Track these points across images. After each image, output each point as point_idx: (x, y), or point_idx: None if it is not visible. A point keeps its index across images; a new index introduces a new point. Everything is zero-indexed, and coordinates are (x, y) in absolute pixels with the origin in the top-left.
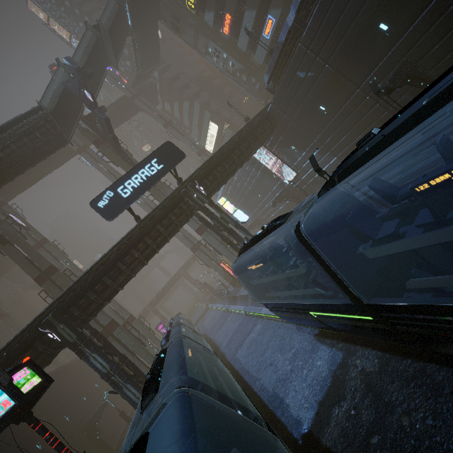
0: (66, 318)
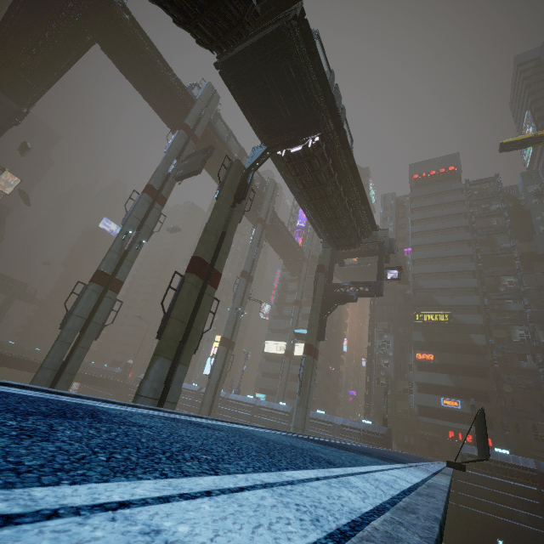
0: None
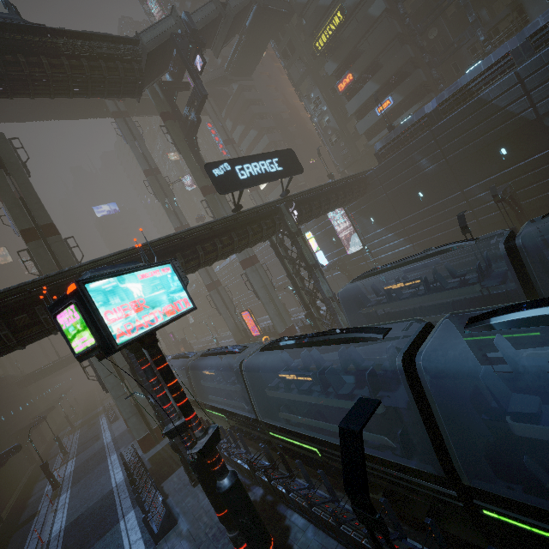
0: None
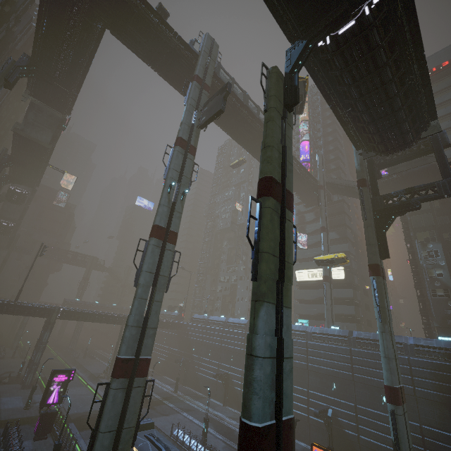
0: None
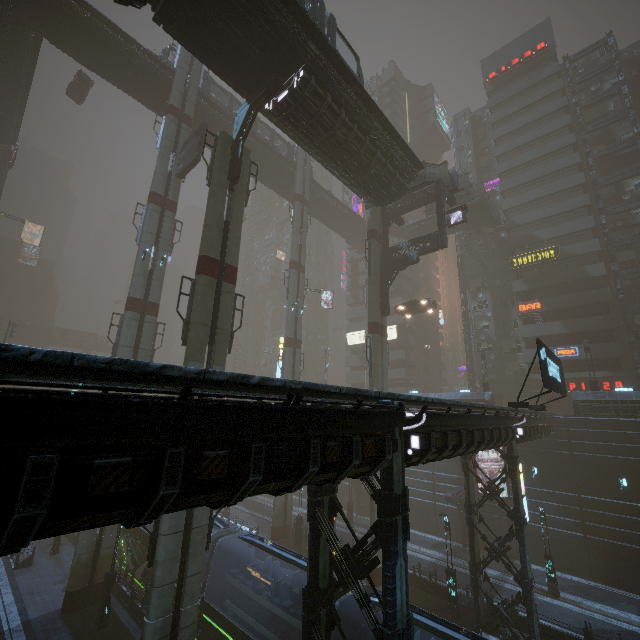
0: (420, 439)
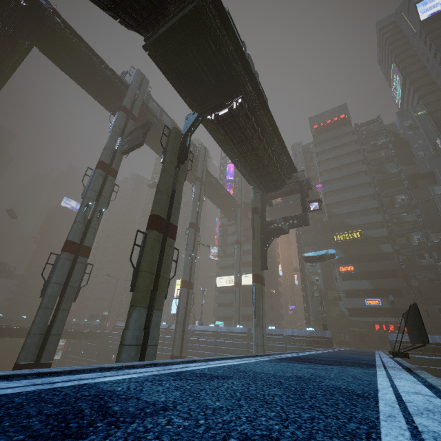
0: None
